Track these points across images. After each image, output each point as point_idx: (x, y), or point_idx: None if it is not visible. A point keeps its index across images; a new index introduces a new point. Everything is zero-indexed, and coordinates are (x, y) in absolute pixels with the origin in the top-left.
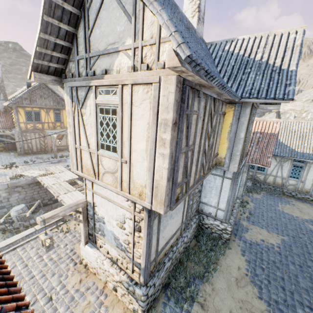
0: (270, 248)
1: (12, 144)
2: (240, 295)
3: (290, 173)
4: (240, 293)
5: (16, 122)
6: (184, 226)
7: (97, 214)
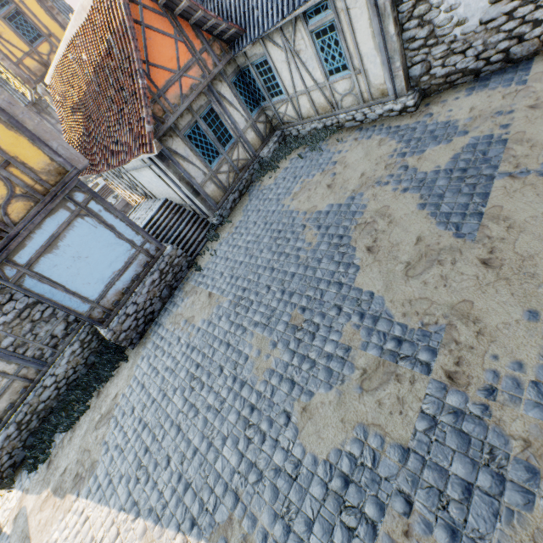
0: (183, 339)
1: None
2: (89, 442)
3: (325, 65)
4: (91, 439)
5: None
6: (36, 368)
7: None
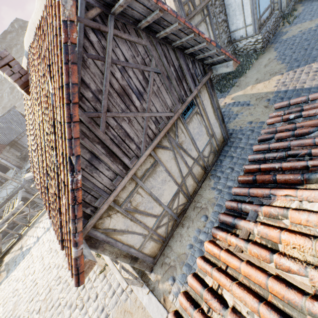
0: (306, 32)
1: None
2: (266, 70)
3: None
4: (266, 69)
5: None
6: None
7: None
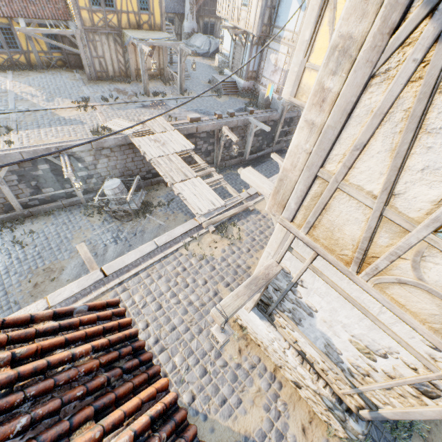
0: None
1: (74, 55)
2: None
3: None
4: None
5: (74, 5)
6: None
7: (298, 296)
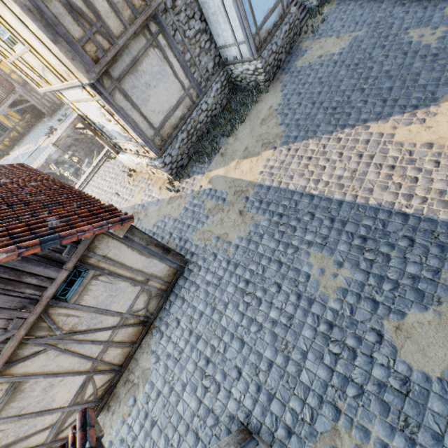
0: (325, 63)
1: (35, 108)
2: (261, 131)
3: None
4: (262, 130)
5: (5, 76)
6: (196, 93)
7: (95, 122)
